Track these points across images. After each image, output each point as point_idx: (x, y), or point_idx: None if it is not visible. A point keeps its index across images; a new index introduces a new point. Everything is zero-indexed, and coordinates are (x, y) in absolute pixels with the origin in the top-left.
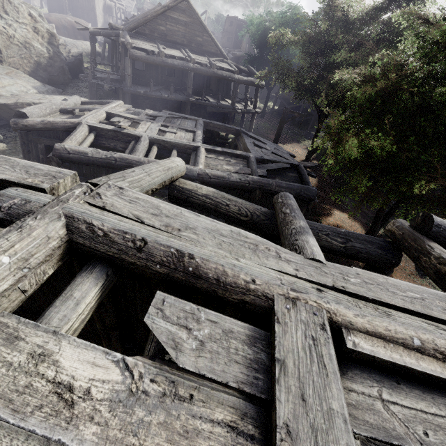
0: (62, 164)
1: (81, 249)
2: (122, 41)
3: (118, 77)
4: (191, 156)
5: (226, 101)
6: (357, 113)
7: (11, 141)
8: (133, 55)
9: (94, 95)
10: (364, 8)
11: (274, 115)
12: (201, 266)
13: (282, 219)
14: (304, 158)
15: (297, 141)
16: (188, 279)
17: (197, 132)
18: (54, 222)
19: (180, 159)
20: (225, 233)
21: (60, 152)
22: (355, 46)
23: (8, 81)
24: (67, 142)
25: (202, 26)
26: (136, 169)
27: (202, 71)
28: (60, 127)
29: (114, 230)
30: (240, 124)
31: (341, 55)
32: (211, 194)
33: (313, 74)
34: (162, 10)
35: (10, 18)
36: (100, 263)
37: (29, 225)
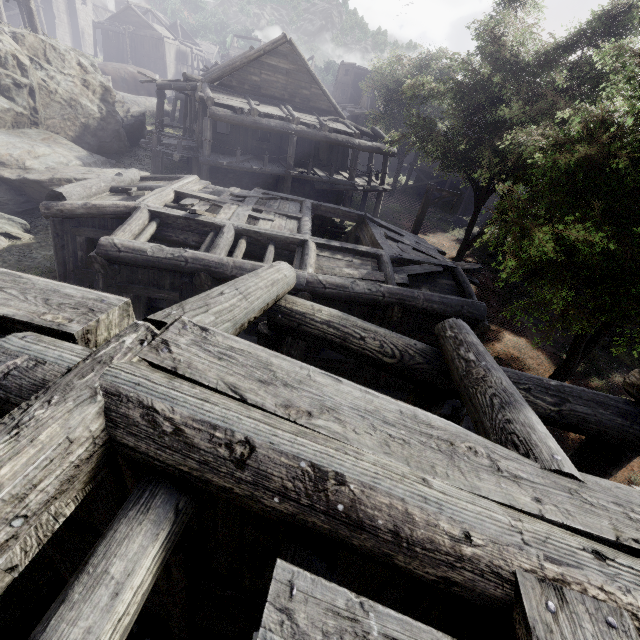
0: (108, 266)
1: (129, 455)
2: (200, 96)
3: (192, 144)
4: (295, 254)
5: (341, 175)
6: (546, 193)
7: (41, 231)
8: (214, 114)
9: (159, 167)
10: (541, 46)
11: (407, 193)
12: (360, 502)
13: (464, 370)
14: (455, 254)
15: (443, 229)
16: (335, 529)
17: (303, 218)
18: (82, 407)
19: (287, 265)
20: (391, 417)
21: (107, 249)
22: (531, 98)
23: (44, 149)
24: (118, 234)
25: (310, 75)
26: (225, 289)
27: (309, 134)
28: (109, 212)
29: (193, 421)
30: (361, 206)
31: (511, 111)
32: (336, 321)
33: (470, 138)
34: (256, 54)
35: (53, 68)
36: (163, 485)
37: (35, 419)
